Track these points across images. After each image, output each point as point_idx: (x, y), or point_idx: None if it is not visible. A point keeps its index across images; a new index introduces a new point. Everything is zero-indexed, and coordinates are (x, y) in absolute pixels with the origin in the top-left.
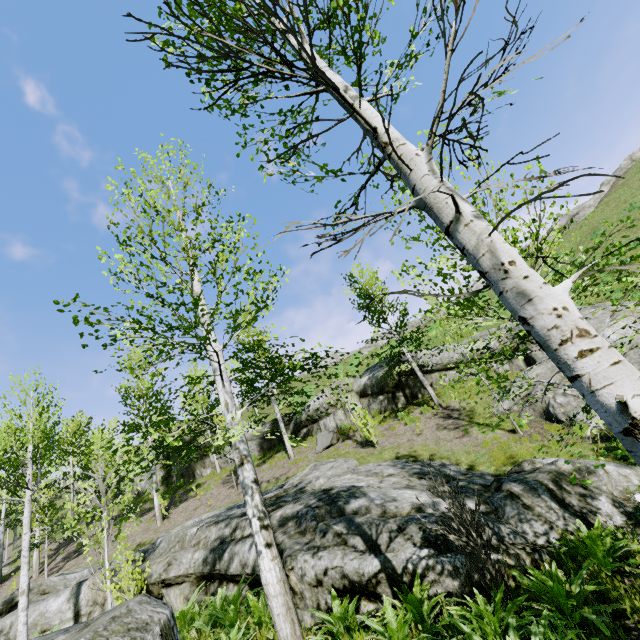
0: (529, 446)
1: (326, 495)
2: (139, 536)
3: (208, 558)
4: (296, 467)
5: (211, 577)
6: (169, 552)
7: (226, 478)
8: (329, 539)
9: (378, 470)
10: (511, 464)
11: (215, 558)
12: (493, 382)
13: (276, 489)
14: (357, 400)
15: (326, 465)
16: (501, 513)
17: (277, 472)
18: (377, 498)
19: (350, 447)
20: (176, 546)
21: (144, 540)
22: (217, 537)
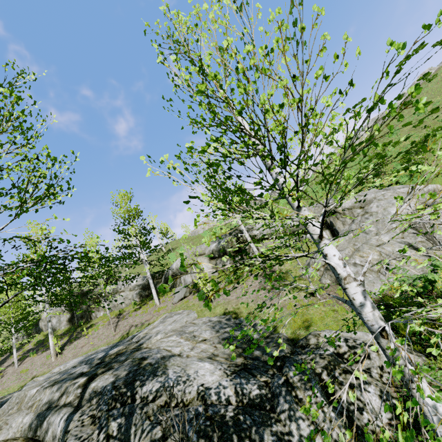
0: (322, 310)
1: (137, 367)
2: (36, 370)
3: (32, 424)
4: (157, 315)
5: (36, 439)
6: (6, 414)
7: (112, 320)
8: (99, 441)
9: (198, 332)
10: (305, 328)
11: (37, 425)
12: (266, 282)
13: (127, 341)
14: (208, 261)
15: (172, 318)
16: (276, 402)
17: (144, 318)
18: (173, 377)
19: (196, 300)
20: (14, 408)
21: (38, 374)
22: (47, 401)
